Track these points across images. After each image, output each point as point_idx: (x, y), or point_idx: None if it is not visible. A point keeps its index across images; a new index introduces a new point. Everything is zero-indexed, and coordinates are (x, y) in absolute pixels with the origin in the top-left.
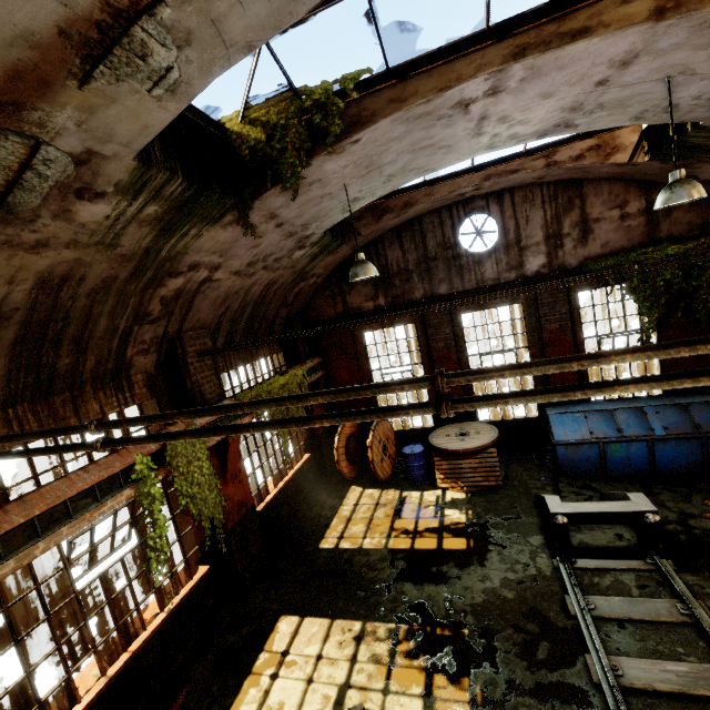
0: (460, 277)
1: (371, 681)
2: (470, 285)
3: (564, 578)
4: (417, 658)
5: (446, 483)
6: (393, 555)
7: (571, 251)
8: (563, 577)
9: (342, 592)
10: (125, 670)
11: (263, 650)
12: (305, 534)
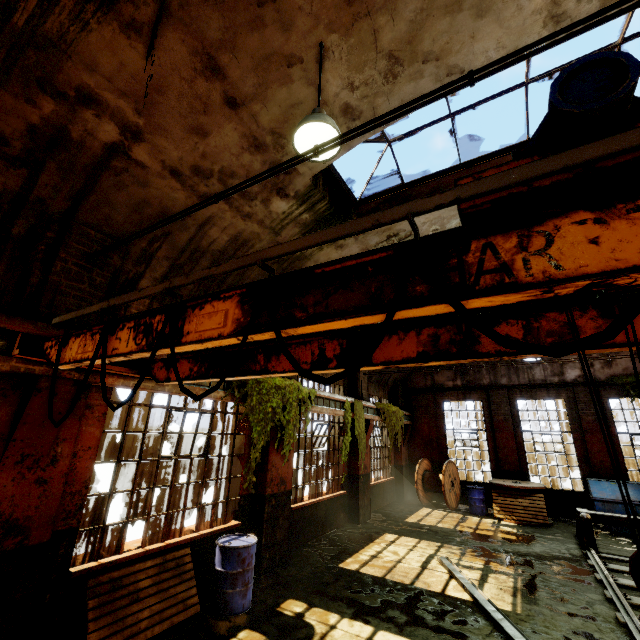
0: (517, 375)
1: (449, 556)
2: (524, 381)
3: (588, 555)
4: (479, 557)
5: (501, 515)
6: (460, 531)
7: (600, 369)
8: (588, 557)
9: (425, 534)
10: (315, 507)
11: (378, 538)
12: (393, 515)
